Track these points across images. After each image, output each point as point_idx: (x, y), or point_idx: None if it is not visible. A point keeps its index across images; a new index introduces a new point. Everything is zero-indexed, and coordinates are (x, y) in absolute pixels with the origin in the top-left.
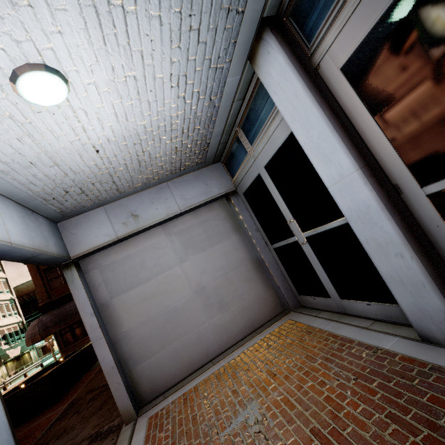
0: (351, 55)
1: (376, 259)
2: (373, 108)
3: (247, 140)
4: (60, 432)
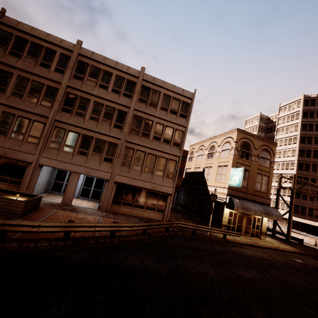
0: (87, 176)
1: (76, 190)
2: (85, 180)
3: None
4: None
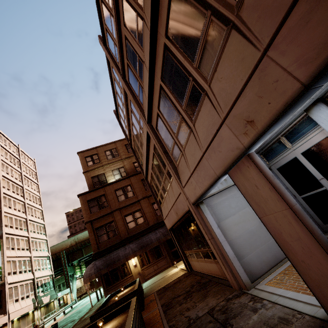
0: None
1: None
2: None
3: (288, 141)
4: (184, 310)
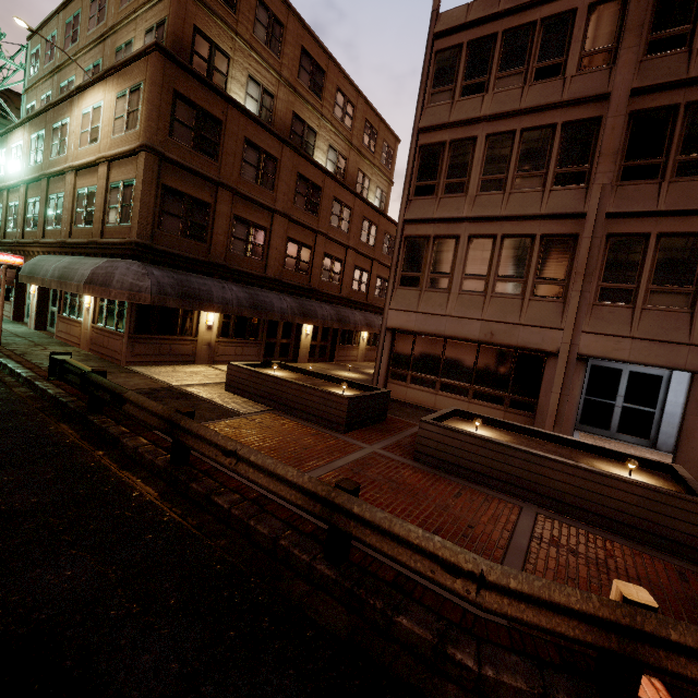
0: None
1: (663, 426)
2: None
3: None
4: None
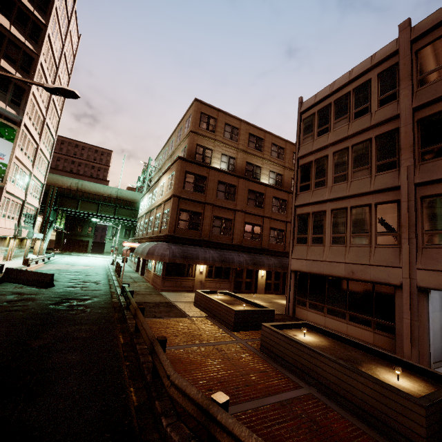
0: None
1: None
2: None
3: None
4: None
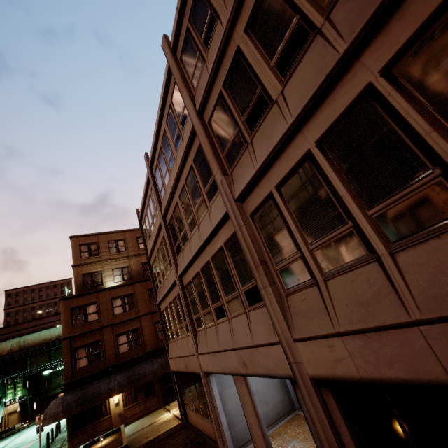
0: None
1: None
2: None
3: None
4: None
